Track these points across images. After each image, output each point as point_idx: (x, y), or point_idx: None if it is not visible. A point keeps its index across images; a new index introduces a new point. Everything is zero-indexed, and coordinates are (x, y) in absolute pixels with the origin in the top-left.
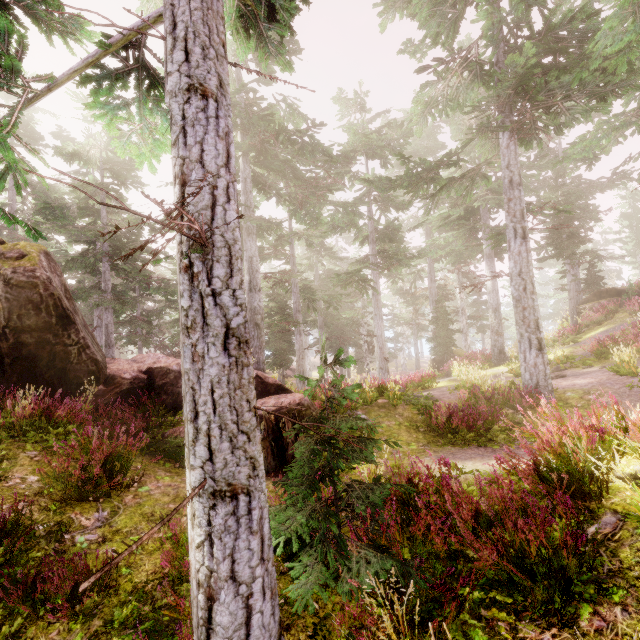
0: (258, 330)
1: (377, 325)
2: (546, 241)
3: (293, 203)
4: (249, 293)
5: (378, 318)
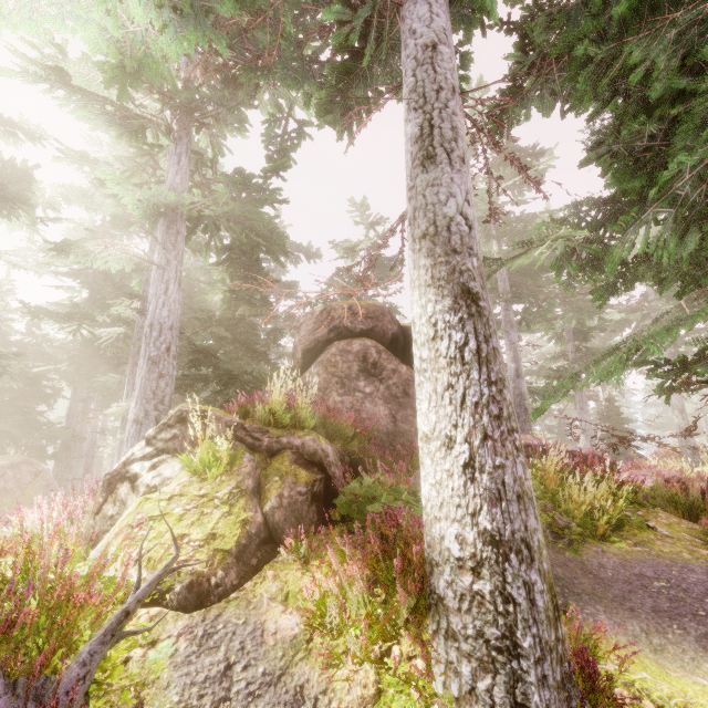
0: (527, 414)
1: (585, 419)
2: (687, 348)
3: (531, 301)
4: (516, 379)
5: (585, 412)
